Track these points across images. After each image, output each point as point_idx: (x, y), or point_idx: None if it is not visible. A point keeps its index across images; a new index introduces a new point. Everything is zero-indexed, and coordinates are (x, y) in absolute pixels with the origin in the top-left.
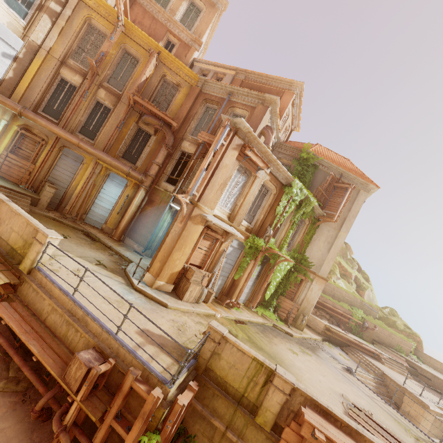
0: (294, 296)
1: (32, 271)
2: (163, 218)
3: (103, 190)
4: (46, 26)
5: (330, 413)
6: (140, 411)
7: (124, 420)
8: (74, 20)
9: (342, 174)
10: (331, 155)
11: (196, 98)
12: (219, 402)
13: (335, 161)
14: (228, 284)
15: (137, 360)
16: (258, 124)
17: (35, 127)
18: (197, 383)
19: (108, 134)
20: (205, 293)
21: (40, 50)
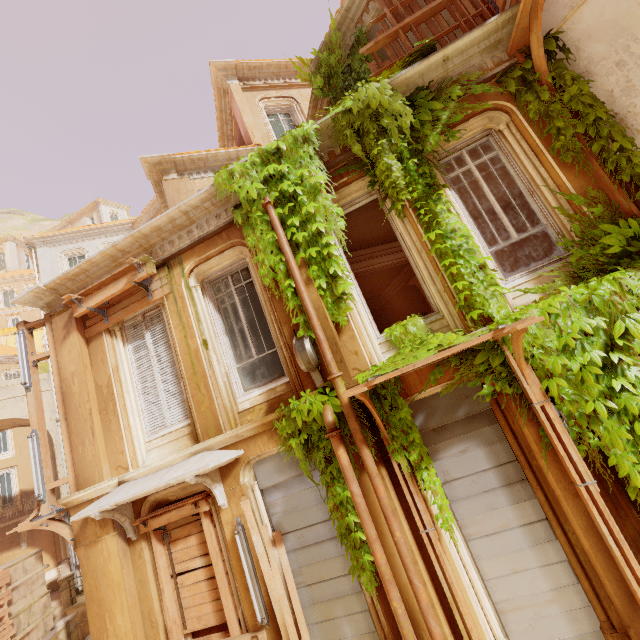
0: None
1: None
2: None
3: None
4: None
5: None
6: None
7: None
8: None
9: None
10: None
11: None
12: None
13: None
14: (380, 620)
15: None
16: None
17: None
18: None
19: None
20: None
21: None
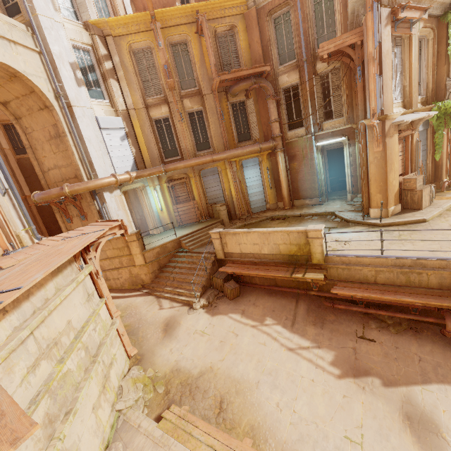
0: None
1: (325, 260)
2: (317, 162)
3: (246, 180)
4: (117, 89)
5: None
6: None
7: None
8: (124, 61)
9: None
10: None
11: (258, 22)
12: None
13: None
14: (430, 170)
15: None
16: None
17: (174, 173)
18: None
19: (217, 133)
20: (434, 190)
21: (129, 112)
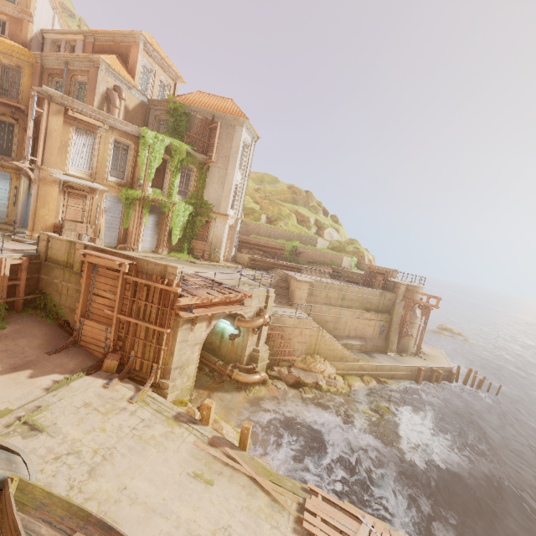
0: (205, 237)
1: None
2: None
3: None
4: None
5: (104, 250)
6: None
7: None
8: None
9: (214, 115)
10: (208, 99)
11: (42, 76)
12: (56, 271)
13: (205, 104)
14: (121, 234)
15: None
16: (95, 87)
17: None
18: (29, 258)
19: None
20: (85, 238)
21: None
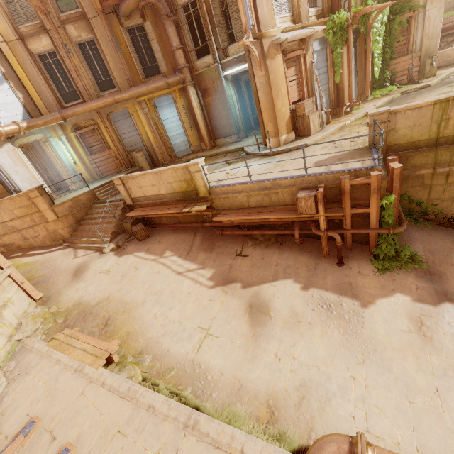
0: (407, 48)
1: (210, 192)
2: (228, 94)
3: (163, 121)
4: None
5: None
6: (365, 195)
7: (358, 206)
8: None
9: None
10: None
11: None
12: (415, 159)
13: None
14: (332, 95)
15: (338, 173)
16: None
17: (78, 120)
18: (393, 155)
19: (118, 68)
20: (324, 115)
21: (0, 47)
